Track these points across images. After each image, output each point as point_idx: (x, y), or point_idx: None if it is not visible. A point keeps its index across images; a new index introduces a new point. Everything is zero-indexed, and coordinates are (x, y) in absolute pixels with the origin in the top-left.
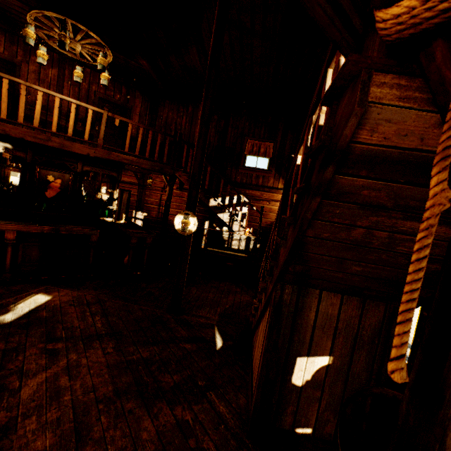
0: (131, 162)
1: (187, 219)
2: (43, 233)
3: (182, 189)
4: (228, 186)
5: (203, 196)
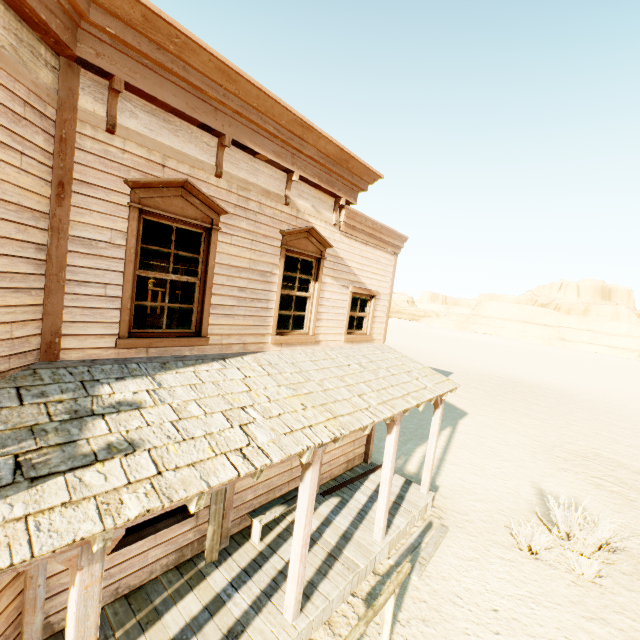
0: None
1: None
2: None
3: None
4: None
5: None
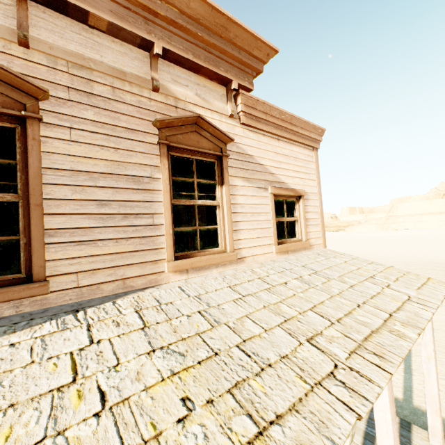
0: None
1: None
2: None
3: None
4: None
5: None
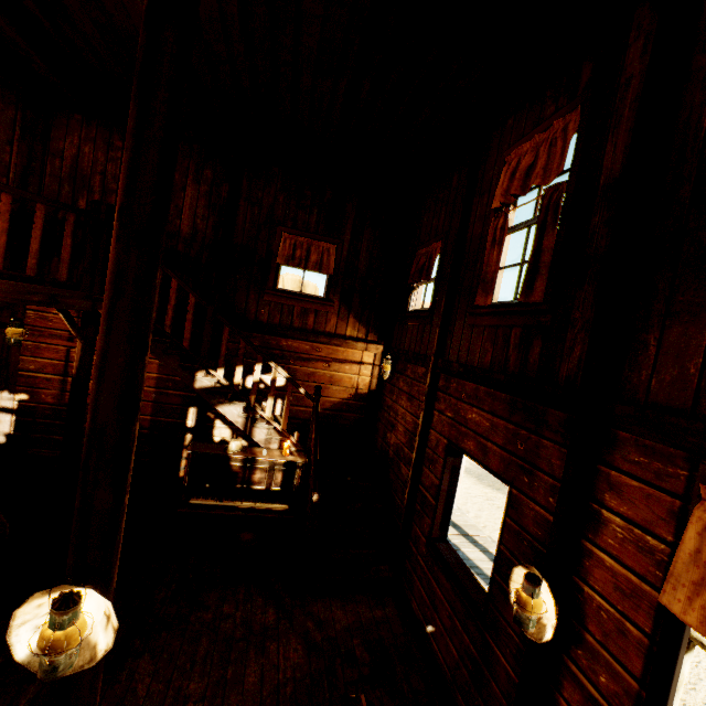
0: None
1: (68, 624)
2: None
3: None
4: (241, 342)
5: (178, 365)
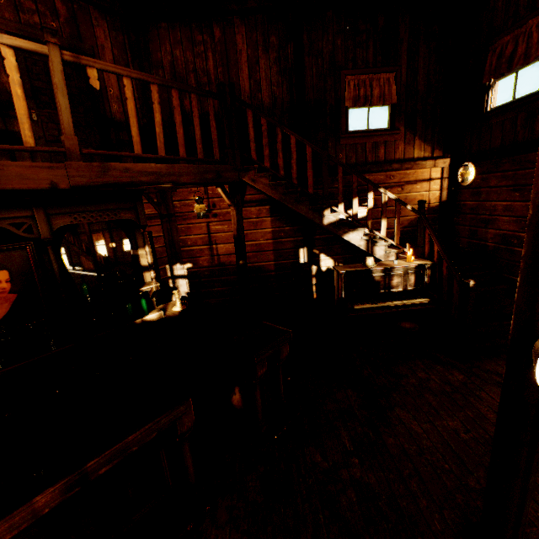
0: (157, 177)
1: None
2: (39, 517)
3: (244, 204)
4: (353, 177)
5: (308, 209)
